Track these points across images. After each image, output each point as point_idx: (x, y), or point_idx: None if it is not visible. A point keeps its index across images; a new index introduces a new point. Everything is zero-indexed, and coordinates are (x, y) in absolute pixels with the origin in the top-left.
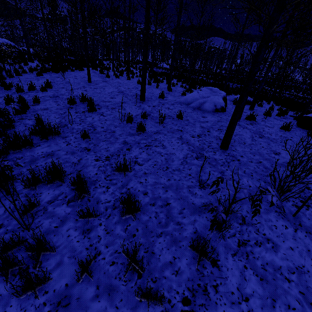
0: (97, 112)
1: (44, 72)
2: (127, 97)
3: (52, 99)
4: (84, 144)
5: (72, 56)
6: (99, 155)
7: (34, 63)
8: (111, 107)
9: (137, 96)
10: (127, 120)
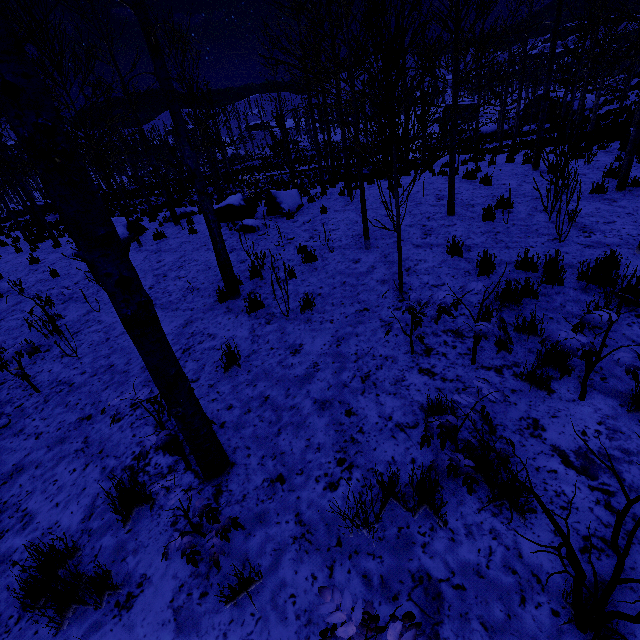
0: None
1: None
2: None
3: None
4: None
5: None
6: None
7: None
8: None
9: None
10: None
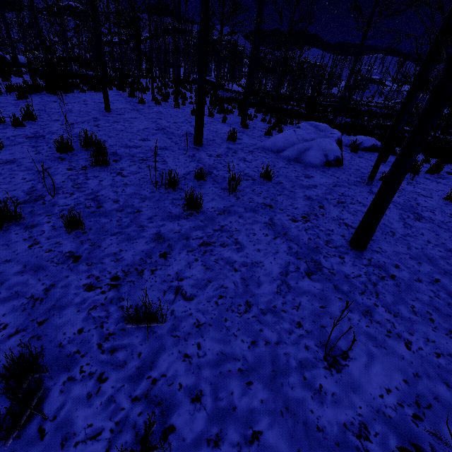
0: (111, 169)
1: (32, 93)
2: (171, 138)
3: (30, 141)
4: (69, 243)
5: (93, 71)
6: (97, 274)
7: (22, 78)
8: (139, 157)
9: (189, 137)
10: (168, 185)
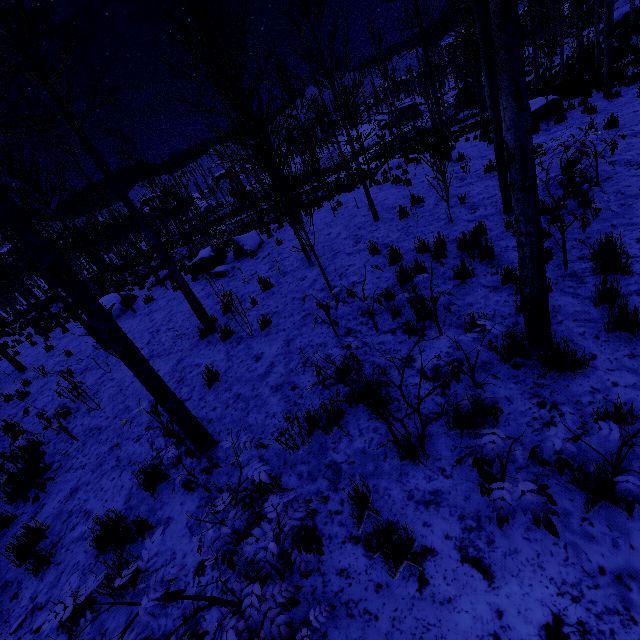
0: None
1: None
2: (1, 382)
3: None
4: None
5: None
6: None
7: None
8: None
9: (15, 372)
10: (6, 400)
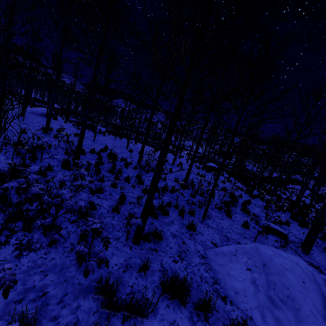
0: None
1: None
2: None
3: None
4: None
5: None
6: None
7: None
8: None
9: None
10: None
